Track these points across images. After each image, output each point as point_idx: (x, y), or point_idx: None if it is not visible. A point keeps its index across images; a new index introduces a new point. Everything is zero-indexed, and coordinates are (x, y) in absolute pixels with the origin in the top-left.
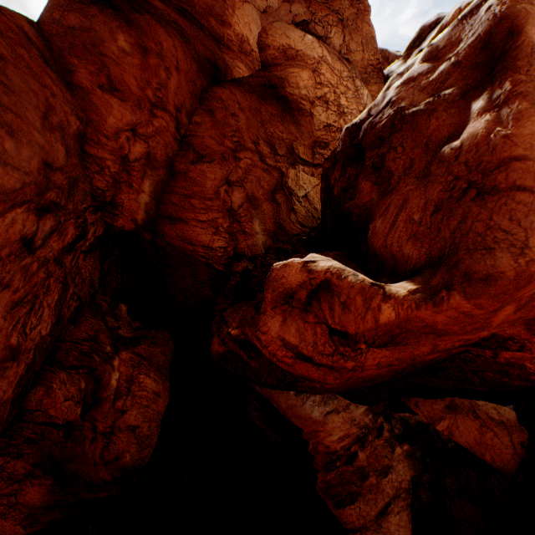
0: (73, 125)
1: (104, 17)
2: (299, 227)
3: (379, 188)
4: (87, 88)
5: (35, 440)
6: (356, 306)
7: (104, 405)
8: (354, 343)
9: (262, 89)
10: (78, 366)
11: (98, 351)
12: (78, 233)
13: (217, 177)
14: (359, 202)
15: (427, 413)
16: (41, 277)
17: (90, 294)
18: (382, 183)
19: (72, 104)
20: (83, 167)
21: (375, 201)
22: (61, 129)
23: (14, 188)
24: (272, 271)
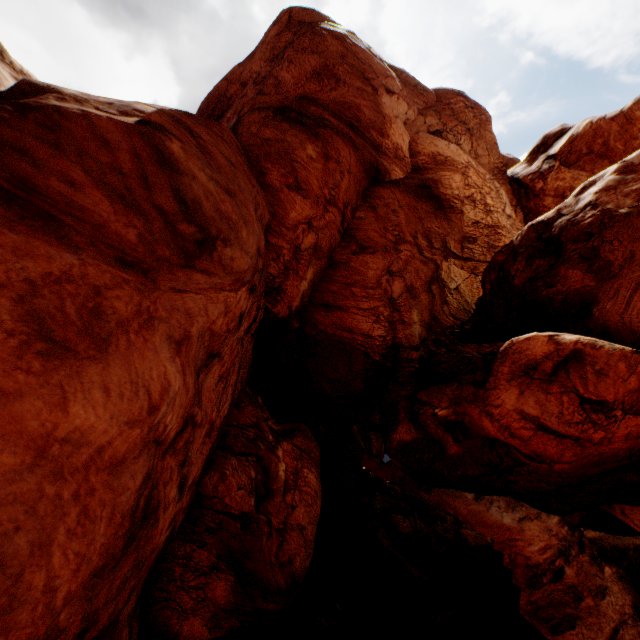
0: (266, 218)
1: (295, 131)
2: (451, 319)
3: (594, 275)
4: (276, 187)
5: (214, 529)
6: (617, 371)
7: (275, 497)
8: (608, 409)
9: (418, 189)
10: (247, 453)
11: (262, 439)
12: (255, 315)
13: (379, 267)
14: (564, 289)
15: (639, 522)
16: (234, 354)
17: (245, 380)
18: (598, 271)
19: (265, 200)
20: (266, 254)
21: (594, 286)
22: (260, 221)
23: (244, 269)
24: (512, 344)
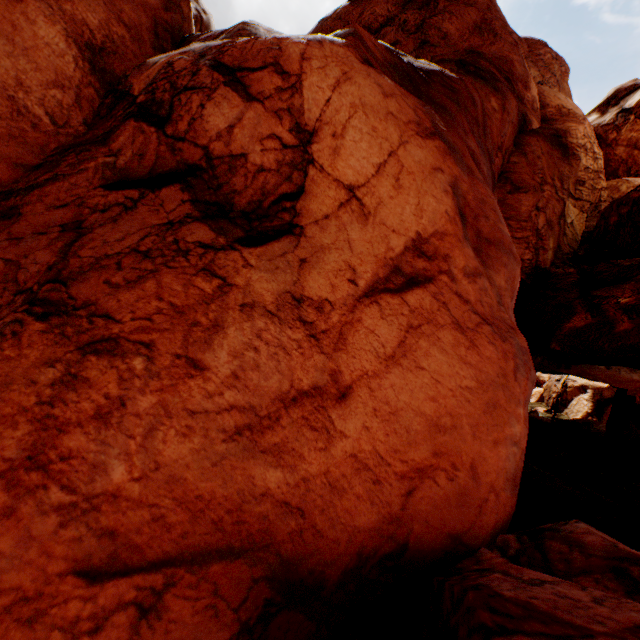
0: None
1: (478, 84)
2: (567, 248)
3: None
4: None
5: None
6: None
7: None
8: None
9: (552, 138)
10: None
11: None
12: None
13: (529, 204)
14: None
15: None
16: None
17: None
18: None
19: None
20: None
21: None
22: None
23: None
24: None
